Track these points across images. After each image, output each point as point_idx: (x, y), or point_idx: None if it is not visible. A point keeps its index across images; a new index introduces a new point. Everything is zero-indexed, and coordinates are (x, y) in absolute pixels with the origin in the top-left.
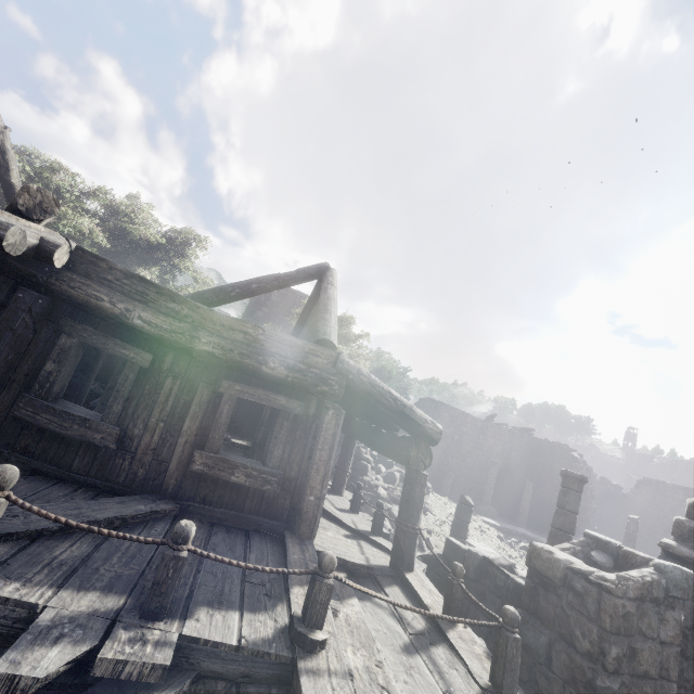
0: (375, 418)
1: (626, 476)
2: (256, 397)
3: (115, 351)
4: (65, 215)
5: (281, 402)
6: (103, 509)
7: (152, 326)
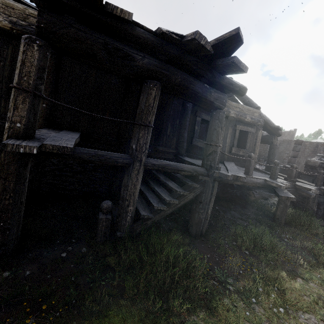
0: None
1: None
2: (244, 129)
3: None
4: None
5: (250, 130)
6: (231, 164)
7: None
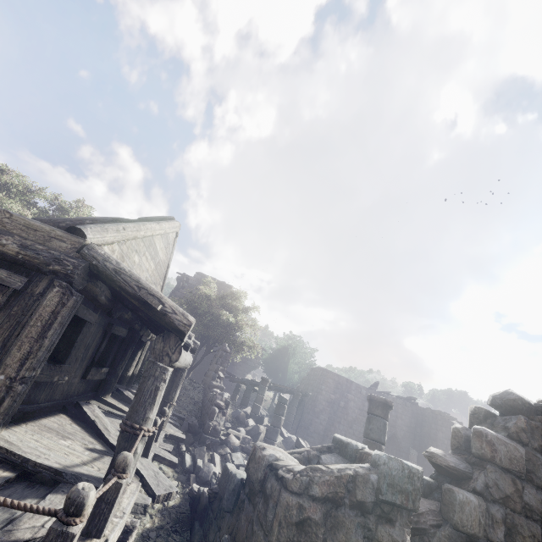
0: (158, 326)
1: None
2: None
3: None
4: (4, 200)
5: None
6: None
7: None
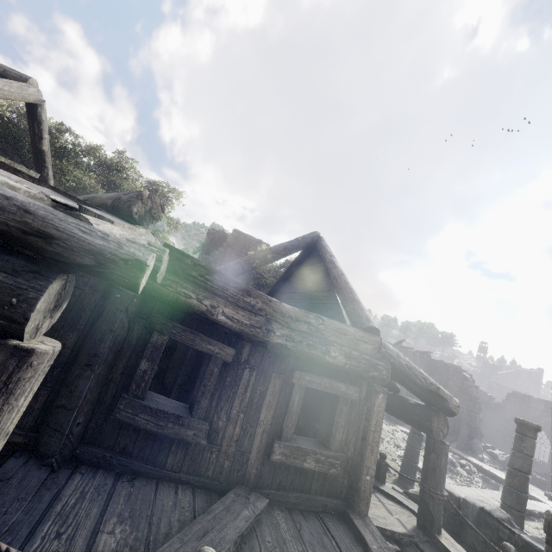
0: None
1: (488, 384)
2: (322, 386)
3: (202, 347)
4: (72, 172)
5: (342, 390)
6: (223, 526)
7: (234, 322)
